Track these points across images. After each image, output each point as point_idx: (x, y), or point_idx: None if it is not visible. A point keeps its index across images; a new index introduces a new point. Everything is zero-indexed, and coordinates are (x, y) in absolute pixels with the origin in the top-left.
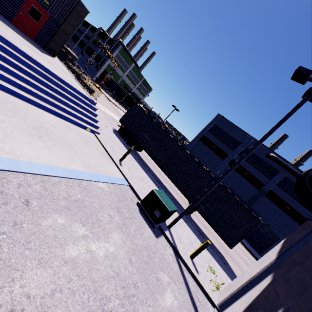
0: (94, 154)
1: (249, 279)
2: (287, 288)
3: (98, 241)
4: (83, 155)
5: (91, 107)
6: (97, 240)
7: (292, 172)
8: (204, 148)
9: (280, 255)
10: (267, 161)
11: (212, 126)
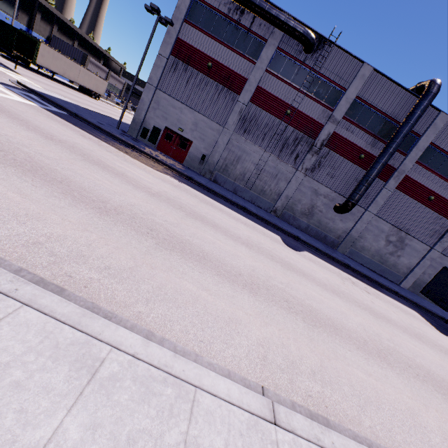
0: None
1: None
2: None
3: None
4: None
5: None
6: None
7: None
8: None
9: None
10: None
11: None
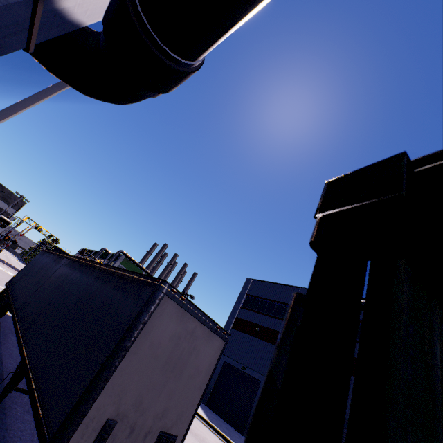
0: None
1: None
2: None
3: None
4: None
5: None
6: None
7: None
8: (243, 339)
9: None
10: None
11: (245, 299)
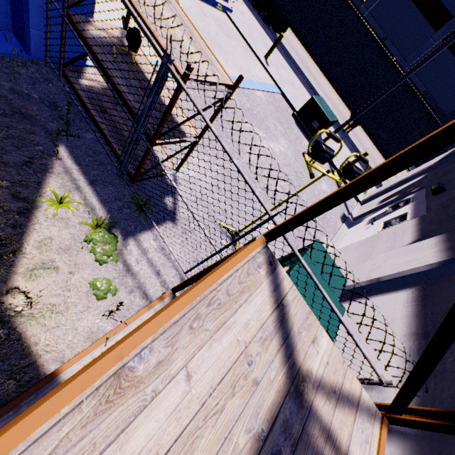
0: (239, 52)
1: (400, 180)
2: (432, 178)
3: (273, 142)
4: (232, 56)
5: None
6: (271, 142)
7: None
8: (402, 5)
9: (443, 159)
10: None
11: None
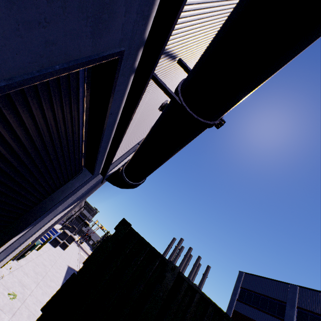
0: None
1: None
2: None
3: None
4: None
5: (51, 232)
6: None
7: None
8: None
9: None
10: None
11: (240, 291)
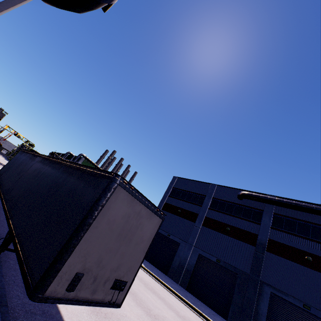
0: None
1: None
2: None
3: None
4: None
5: None
6: None
7: (275, 202)
8: (169, 217)
9: None
10: (243, 203)
11: (172, 190)
